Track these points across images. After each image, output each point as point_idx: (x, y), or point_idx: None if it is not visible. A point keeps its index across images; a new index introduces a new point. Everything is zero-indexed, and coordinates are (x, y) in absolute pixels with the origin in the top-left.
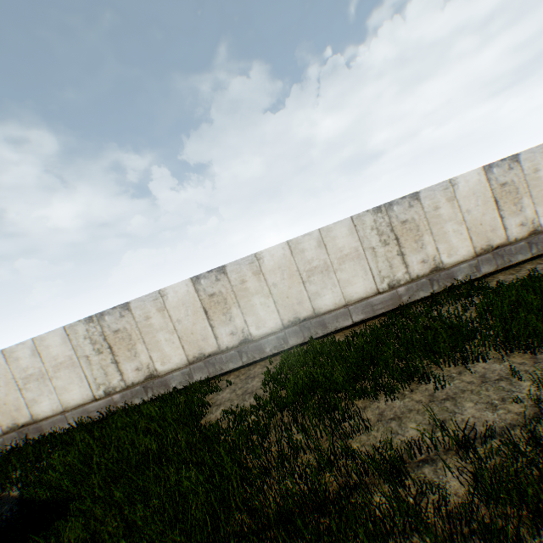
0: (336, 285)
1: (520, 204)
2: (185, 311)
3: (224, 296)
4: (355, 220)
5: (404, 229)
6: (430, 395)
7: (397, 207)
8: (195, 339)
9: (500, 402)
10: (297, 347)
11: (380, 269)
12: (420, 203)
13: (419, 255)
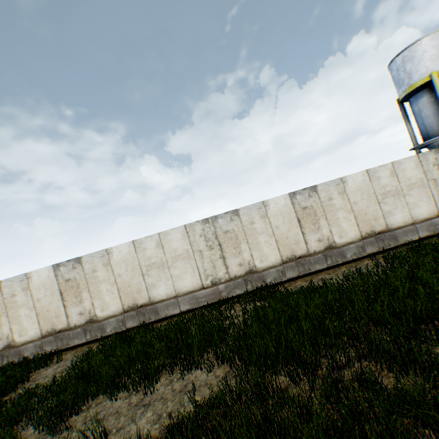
0: (169, 279)
1: (319, 224)
2: (45, 292)
3: (78, 282)
4: (188, 227)
5: (226, 237)
6: (142, 398)
7: (221, 220)
8: (50, 316)
9: (166, 415)
10: (126, 330)
11: (205, 268)
12: (239, 218)
13: (237, 259)
